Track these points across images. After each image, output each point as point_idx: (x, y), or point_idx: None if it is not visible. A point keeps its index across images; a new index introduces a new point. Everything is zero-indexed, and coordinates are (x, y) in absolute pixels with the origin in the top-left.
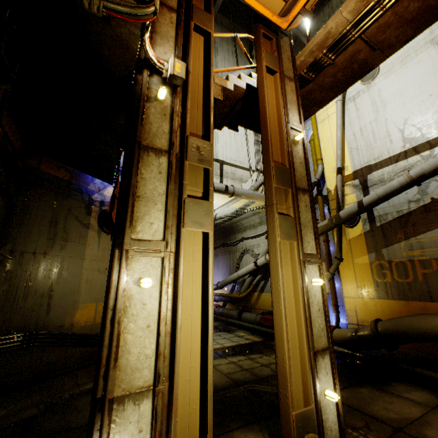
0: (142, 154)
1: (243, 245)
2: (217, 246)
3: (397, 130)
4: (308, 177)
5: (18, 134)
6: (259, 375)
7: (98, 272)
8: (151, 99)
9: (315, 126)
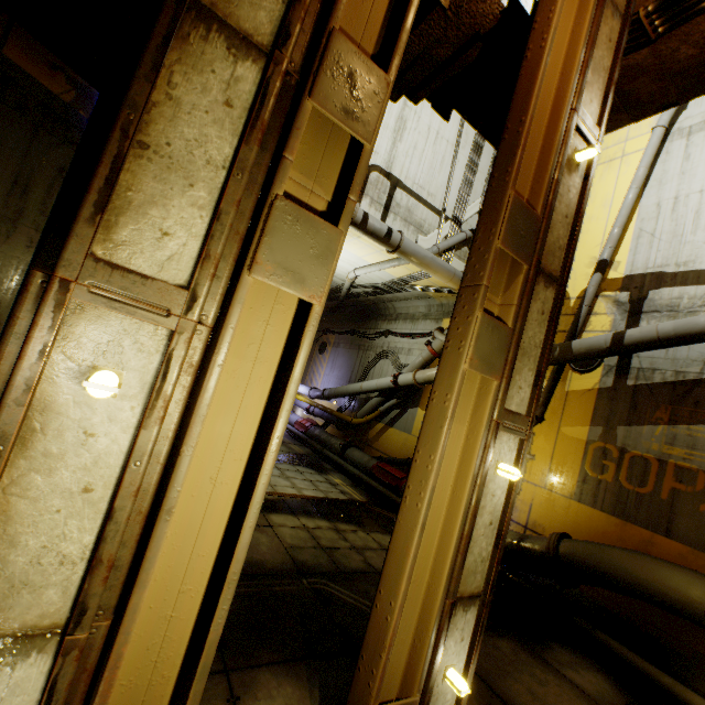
0: (189, 26)
1: (386, 343)
2: (342, 331)
3: None
4: (569, 252)
5: None
6: (340, 565)
7: None
8: None
9: None
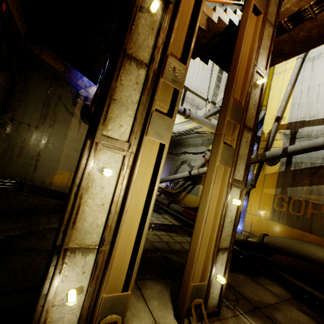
0: (125, 62)
1: (184, 157)
2: None
3: None
4: (256, 119)
5: (24, 19)
6: (172, 248)
7: (75, 150)
8: (143, 9)
9: (271, 76)
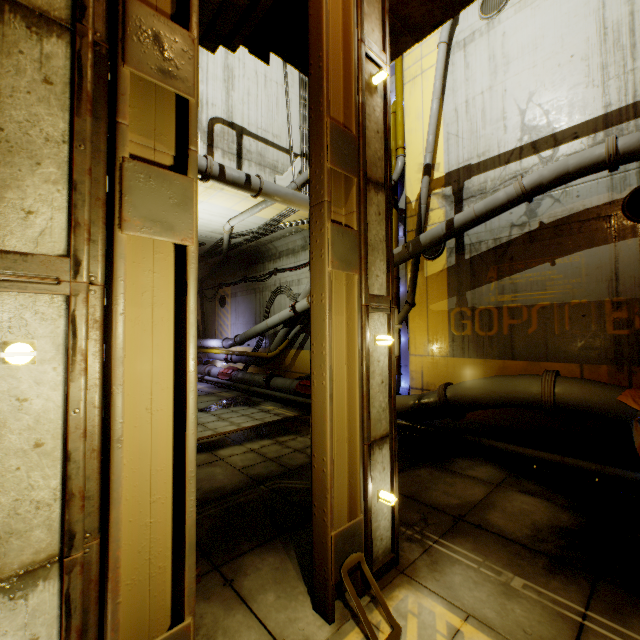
0: None
1: (277, 280)
2: (235, 281)
3: (518, 111)
4: (387, 161)
5: None
6: (289, 466)
7: None
8: None
9: (400, 86)
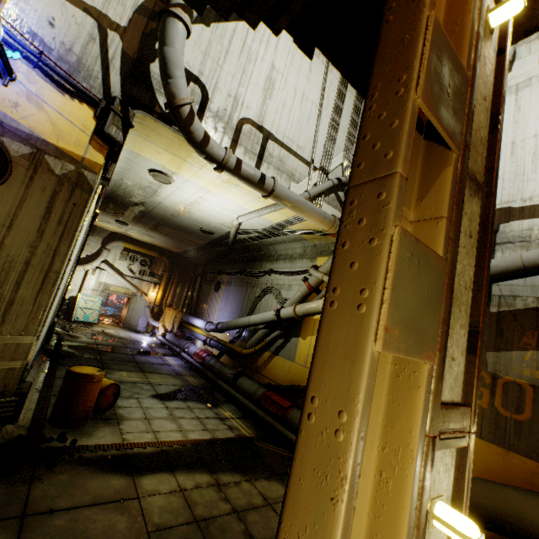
0: None
1: (269, 280)
2: (233, 272)
3: None
4: (494, 148)
5: None
6: None
7: None
8: None
9: None
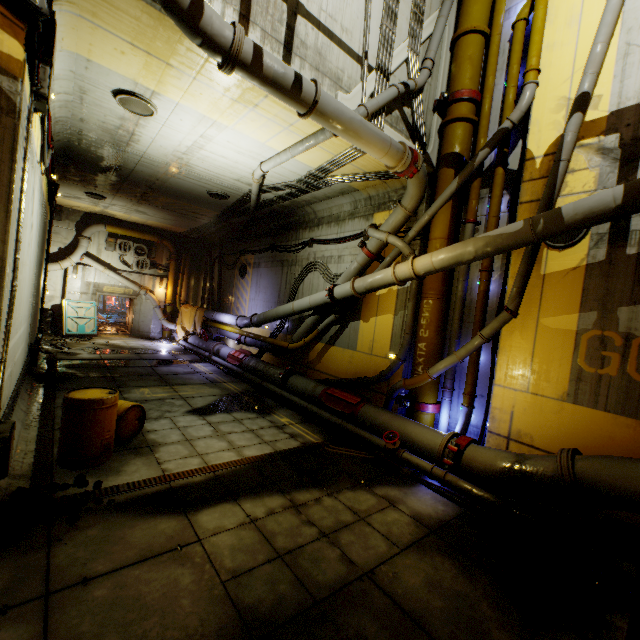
0: None
1: (311, 254)
2: (260, 249)
3: None
4: None
5: None
6: (312, 585)
7: None
8: None
9: None
